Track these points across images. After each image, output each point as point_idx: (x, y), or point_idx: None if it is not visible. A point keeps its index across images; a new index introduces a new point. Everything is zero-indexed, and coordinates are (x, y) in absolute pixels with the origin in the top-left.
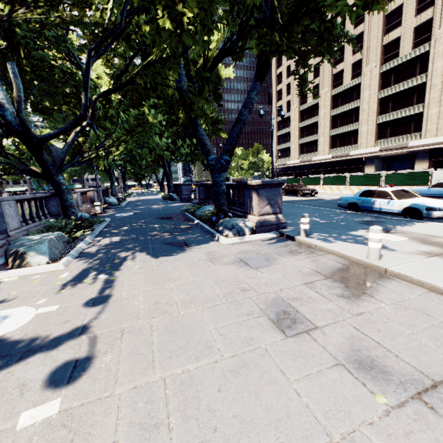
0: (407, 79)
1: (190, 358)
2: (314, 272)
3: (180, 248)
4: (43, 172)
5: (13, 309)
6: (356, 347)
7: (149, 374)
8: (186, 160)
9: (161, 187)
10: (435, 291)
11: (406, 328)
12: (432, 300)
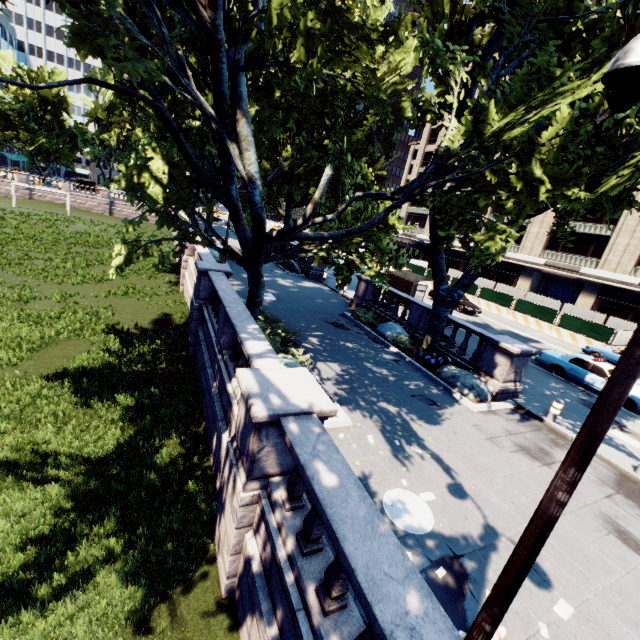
0: None
1: (602, 572)
2: (601, 481)
3: (435, 409)
4: (244, 256)
5: (393, 490)
6: None
7: (592, 584)
8: None
9: None
10: None
11: None
12: None
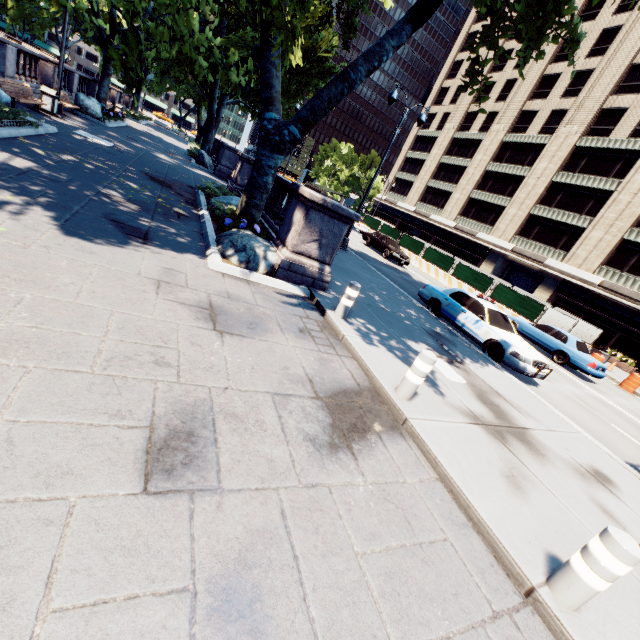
0: (597, 175)
1: None
2: (306, 379)
3: (127, 238)
4: None
5: None
6: (252, 556)
7: None
8: (254, 112)
9: (199, 136)
10: (445, 483)
11: (362, 540)
12: (432, 496)
